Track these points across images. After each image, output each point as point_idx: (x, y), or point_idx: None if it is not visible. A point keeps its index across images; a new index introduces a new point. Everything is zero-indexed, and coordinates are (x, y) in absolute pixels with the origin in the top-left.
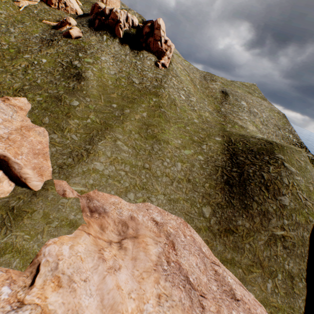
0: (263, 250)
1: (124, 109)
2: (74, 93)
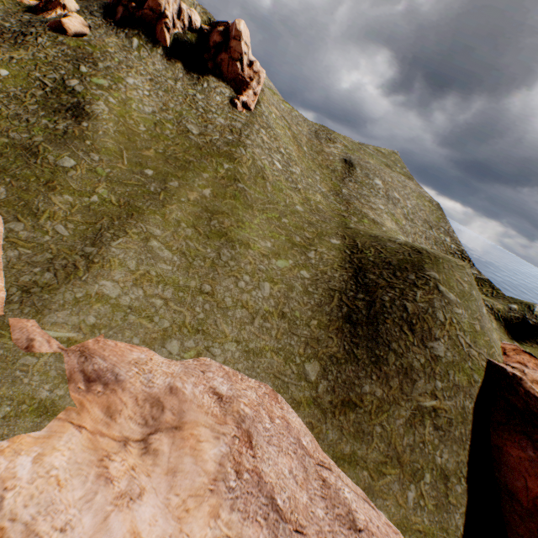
0: (403, 435)
1: (168, 180)
2: (67, 142)
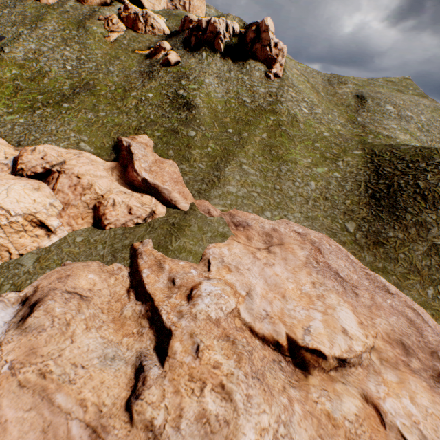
0: (421, 260)
1: (241, 133)
2: (189, 124)
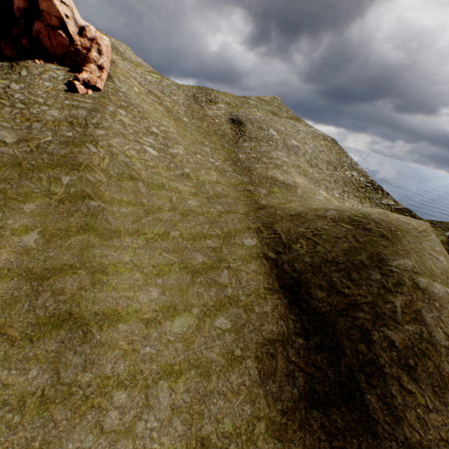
0: None
1: None
2: None
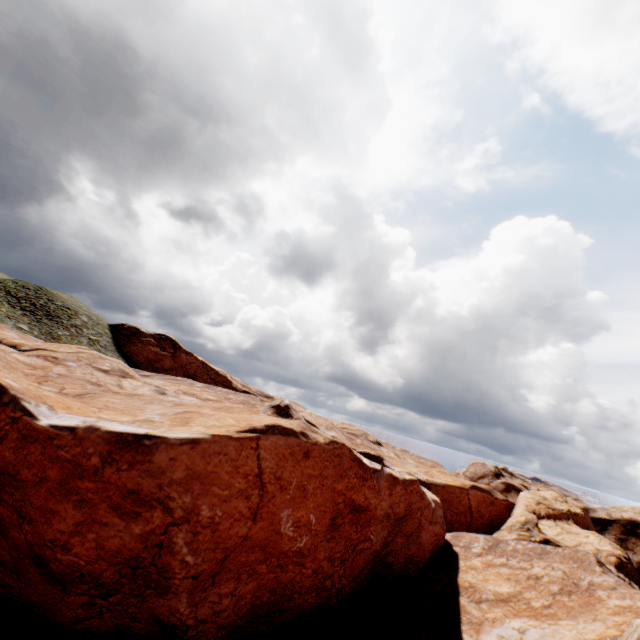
0: (90, 347)
1: None
2: None
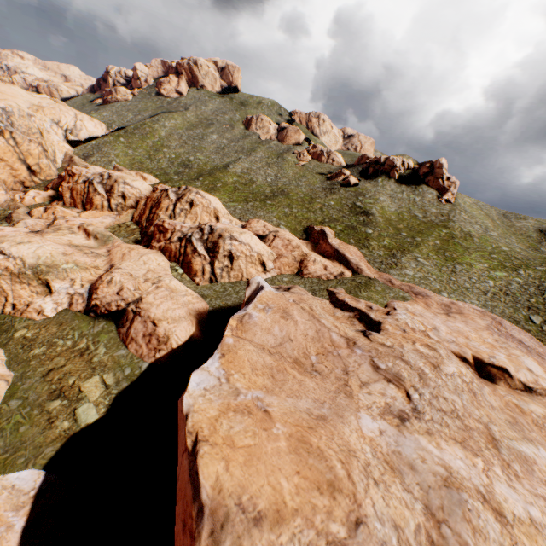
0: None
1: (414, 237)
2: (366, 224)
